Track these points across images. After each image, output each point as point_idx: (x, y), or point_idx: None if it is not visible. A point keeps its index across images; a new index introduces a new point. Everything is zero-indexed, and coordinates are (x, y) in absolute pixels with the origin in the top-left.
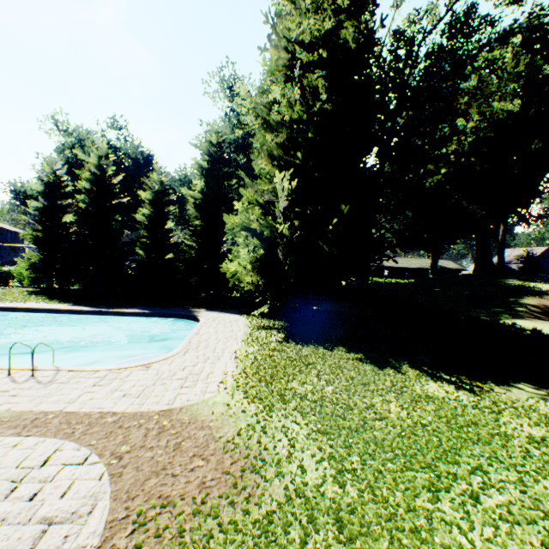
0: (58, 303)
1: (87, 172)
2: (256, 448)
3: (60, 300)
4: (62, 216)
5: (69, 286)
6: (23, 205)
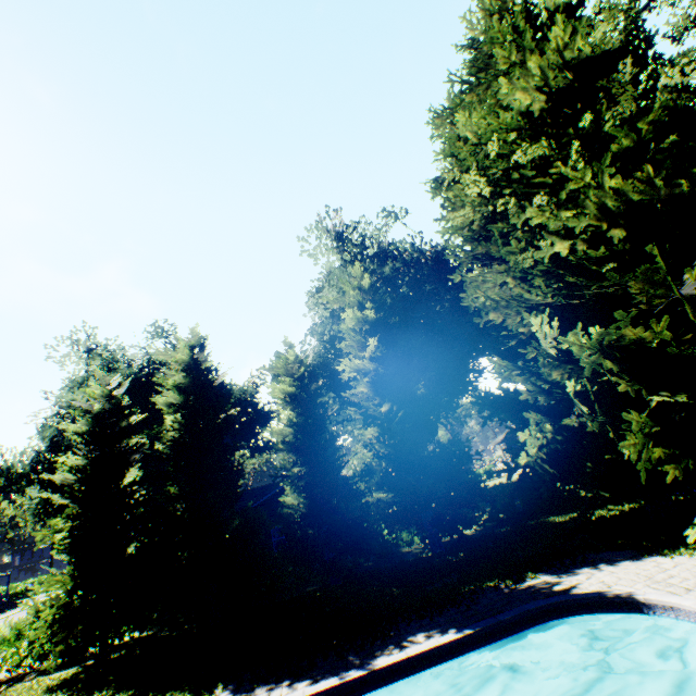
0: None
1: (177, 375)
2: None
3: (184, 687)
4: (123, 472)
5: (132, 635)
6: (3, 492)
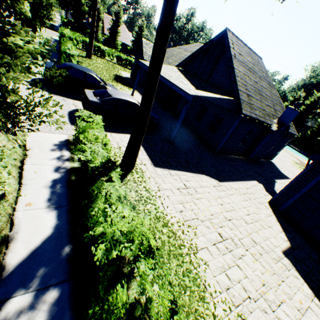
0: None
1: (312, 99)
2: None
3: None
4: None
5: None
6: None
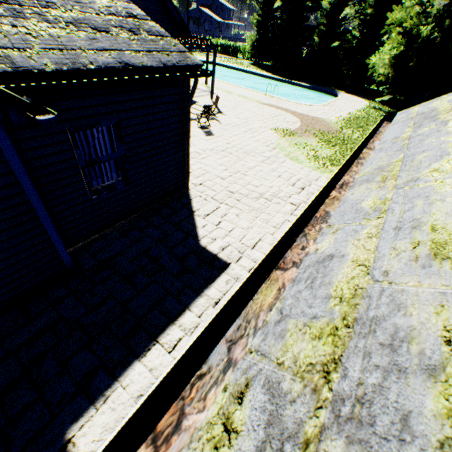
0: (265, 72)
1: None
2: (340, 131)
3: (266, 71)
4: (274, 3)
5: (266, 63)
6: None
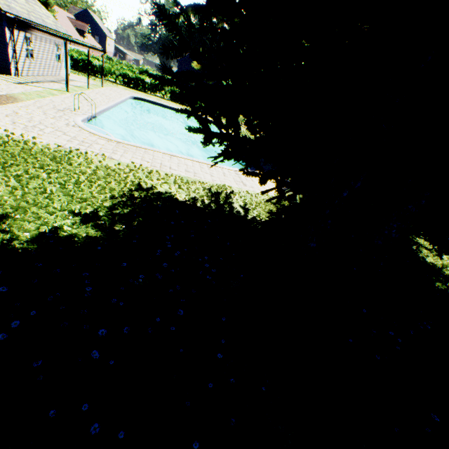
0: None
1: None
2: None
3: None
4: None
5: None
6: None
